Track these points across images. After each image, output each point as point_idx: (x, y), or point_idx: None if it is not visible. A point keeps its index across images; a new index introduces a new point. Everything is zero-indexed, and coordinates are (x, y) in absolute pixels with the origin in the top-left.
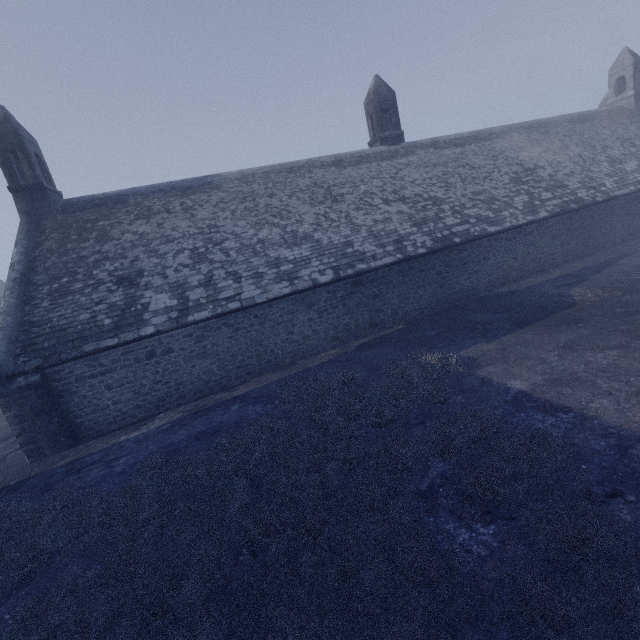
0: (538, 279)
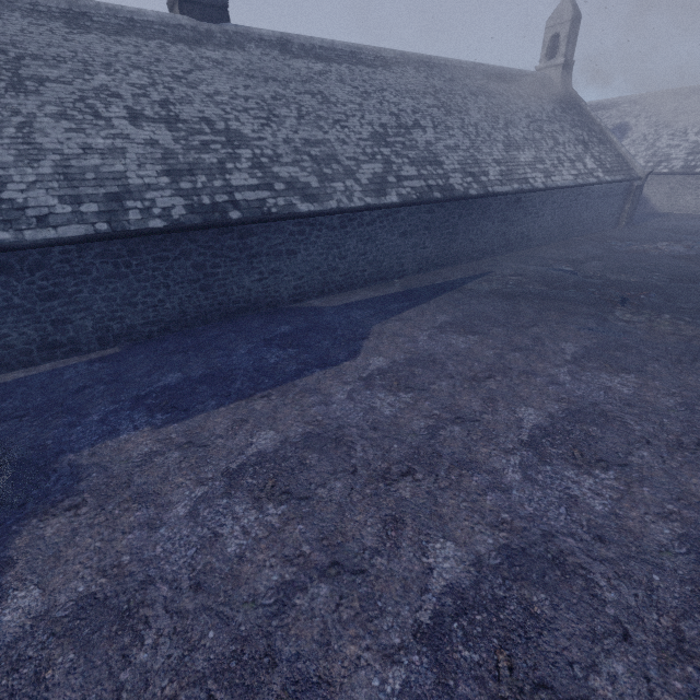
0: (368, 292)
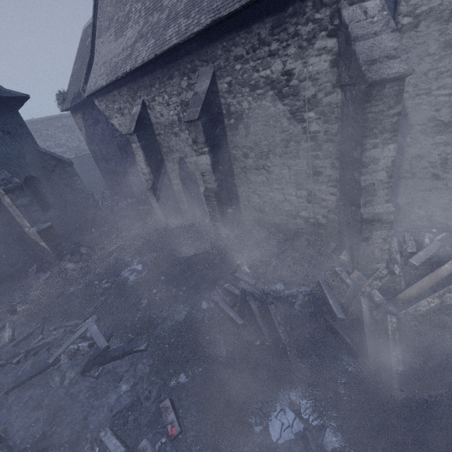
0: None
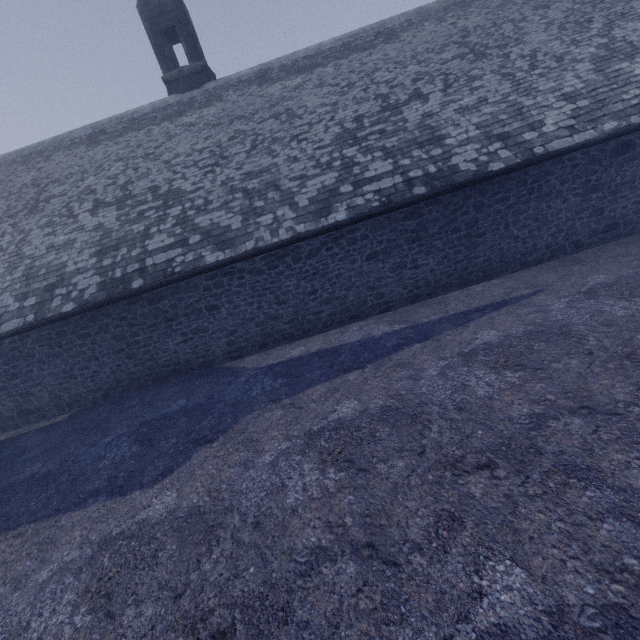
0: (317, 343)
